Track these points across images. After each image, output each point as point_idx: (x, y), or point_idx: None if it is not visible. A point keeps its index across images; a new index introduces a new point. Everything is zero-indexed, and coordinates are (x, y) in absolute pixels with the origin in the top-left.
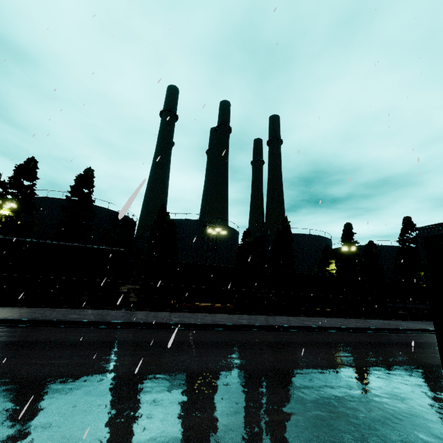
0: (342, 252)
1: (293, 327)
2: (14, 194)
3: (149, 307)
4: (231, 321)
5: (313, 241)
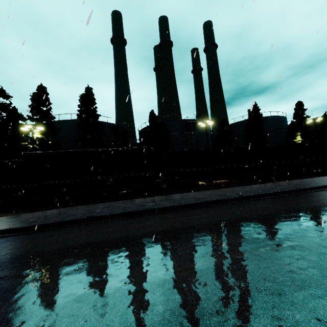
0: None
1: None
2: (38, 119)
3: (182, 190)
4: (275, 188)
5: (274, 121)
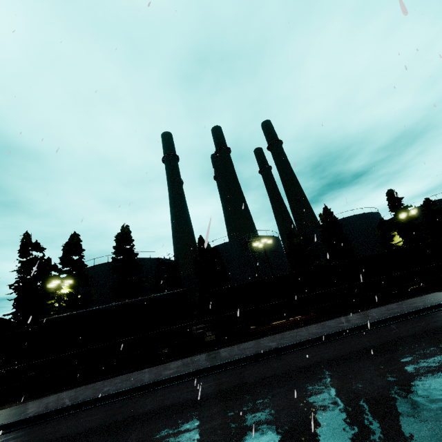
0: (397, 222)
1: (409, 313)
2: (68, 271)
3: (231, 341)
4: (332, 328)
5: (362, 221)
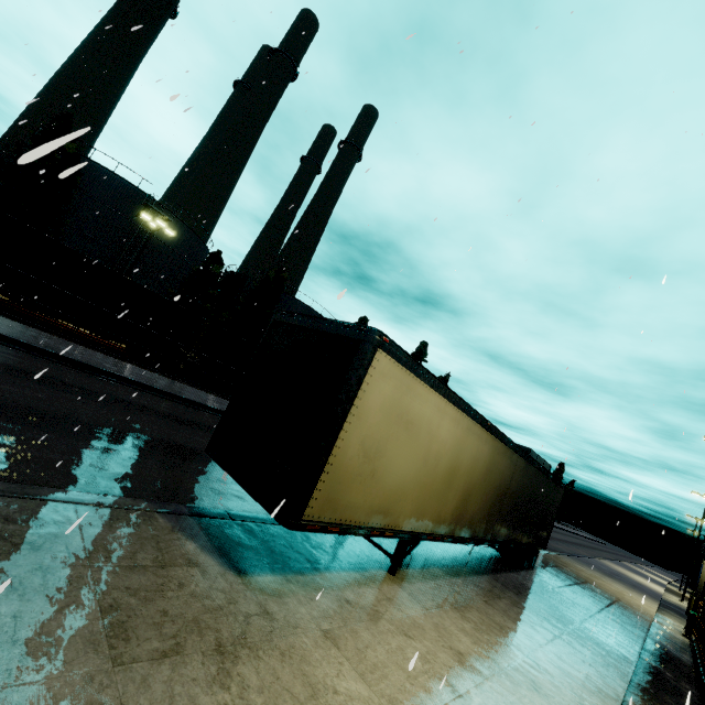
0: None
1: (185, 399)
2: None
3: None
4: (88, 359)
5: None
